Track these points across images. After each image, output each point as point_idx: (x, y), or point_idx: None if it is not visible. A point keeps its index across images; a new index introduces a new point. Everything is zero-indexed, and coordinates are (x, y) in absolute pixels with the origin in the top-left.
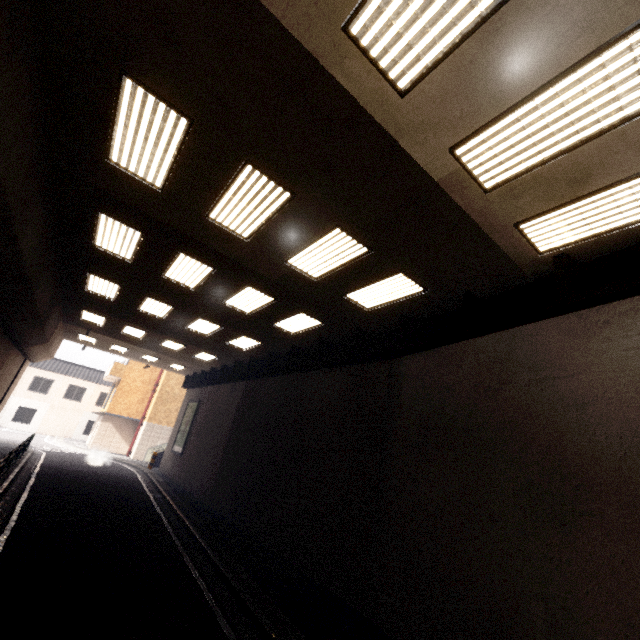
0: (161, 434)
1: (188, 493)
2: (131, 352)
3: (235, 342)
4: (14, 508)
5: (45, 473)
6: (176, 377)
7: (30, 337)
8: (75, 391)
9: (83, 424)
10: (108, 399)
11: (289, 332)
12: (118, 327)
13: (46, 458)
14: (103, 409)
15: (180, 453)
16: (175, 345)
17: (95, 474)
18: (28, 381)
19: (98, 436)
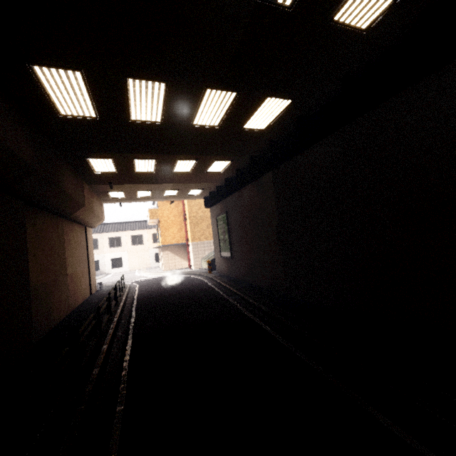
0: (204, 247)
1: (255, 286)
2: (154, 193)
3: (253, 120)
4: (122, 367)
5: (141, 304)
6: (195, 204)
7: (60, 203)
8: (136, 239)
9: (152, 257)
10: (158, 236)
11: (359, 28)
12: (128, 167)
13: (139, 289)
14: (159, 244)
15: (230, 257)
16: (186, 164)
17: (177, 291)
18: (106, 242)
19: (165, 262)
